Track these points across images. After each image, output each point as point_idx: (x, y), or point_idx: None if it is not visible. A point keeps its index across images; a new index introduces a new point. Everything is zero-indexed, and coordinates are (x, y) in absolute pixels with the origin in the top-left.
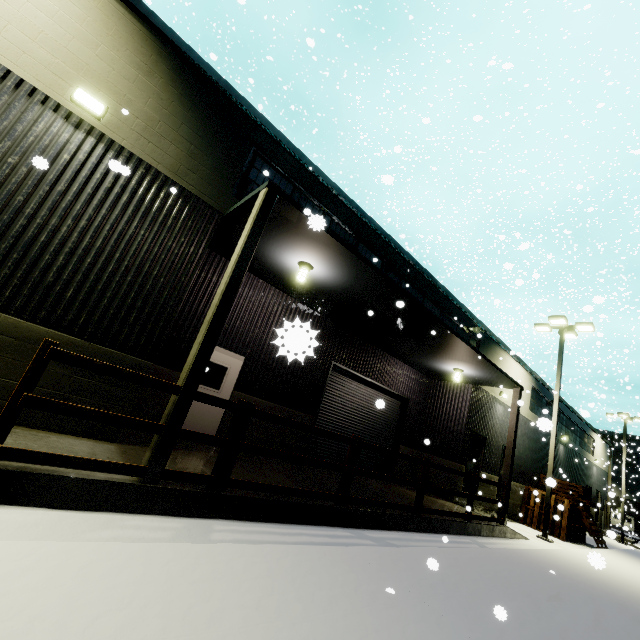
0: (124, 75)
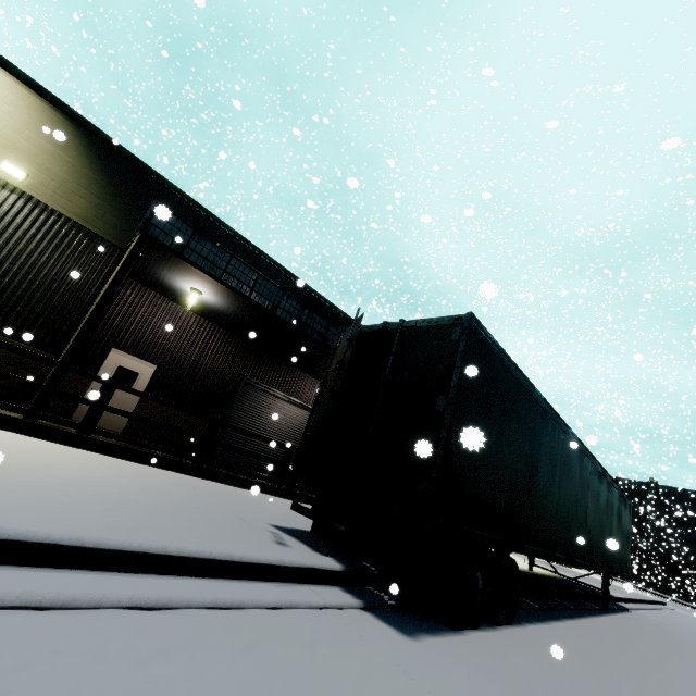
0: (44, 151)
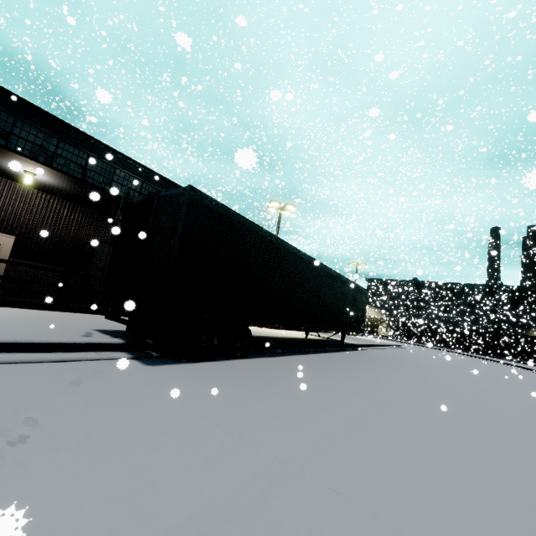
0: None
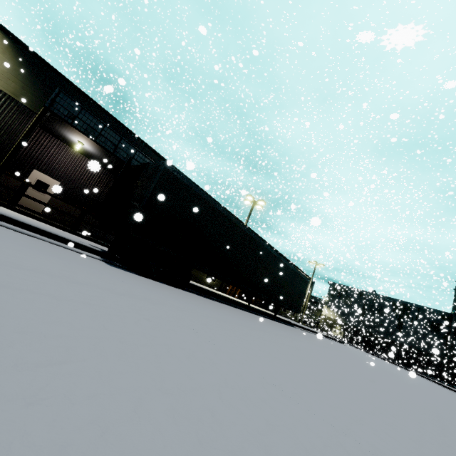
0: None
